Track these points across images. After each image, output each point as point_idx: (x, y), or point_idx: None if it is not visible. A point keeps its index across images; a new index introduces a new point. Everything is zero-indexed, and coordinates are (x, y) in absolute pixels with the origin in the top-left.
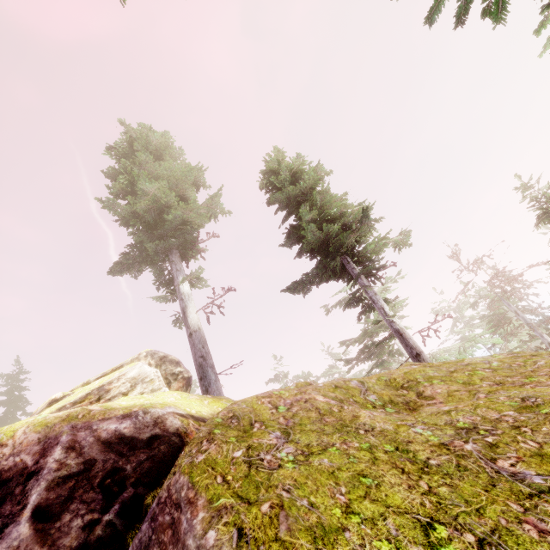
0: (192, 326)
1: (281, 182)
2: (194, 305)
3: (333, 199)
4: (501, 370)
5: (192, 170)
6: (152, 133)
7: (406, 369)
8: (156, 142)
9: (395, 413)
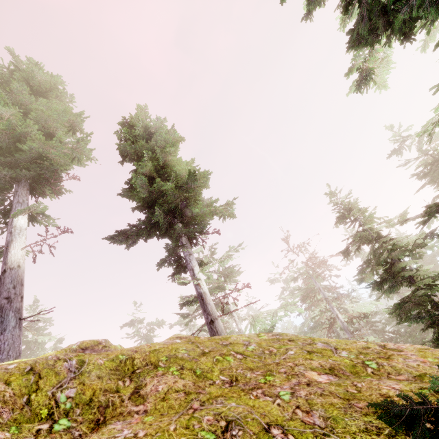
0: (9, 263)
1: (135, 137)
2: (24, 241)
3: (181, 164)
4: (251, 358)
5: (66, 112)
6: (37, 69)
7: (161, 344)
8: (41, 78)
9: (59, 435)
